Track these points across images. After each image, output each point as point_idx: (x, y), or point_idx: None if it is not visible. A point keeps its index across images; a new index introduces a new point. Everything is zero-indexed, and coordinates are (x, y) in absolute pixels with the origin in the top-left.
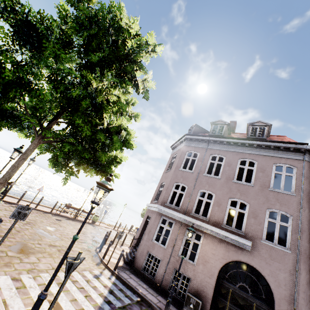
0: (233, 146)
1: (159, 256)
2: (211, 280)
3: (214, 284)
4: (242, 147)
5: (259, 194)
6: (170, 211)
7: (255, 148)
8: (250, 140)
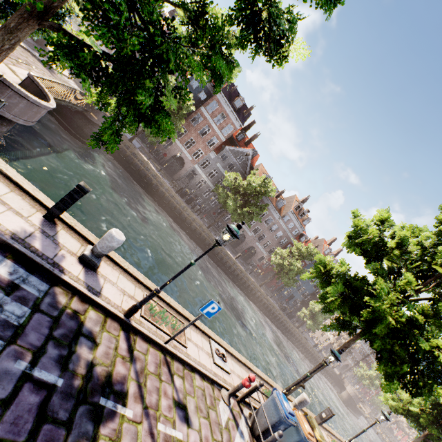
0: None
1: None
2: None
3: None
4: None
5: None
6: (100, 43)
7: None
8: None
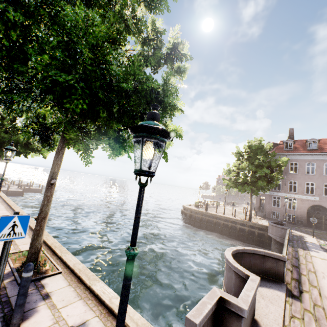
0: (301, 156)
1: (278, 211)
2: (304, 213)
3: (306, 214)
4: (306, 157)
5: (319, 178)
6: (277, 193)
7: (313, 156)
8: (310, 153)
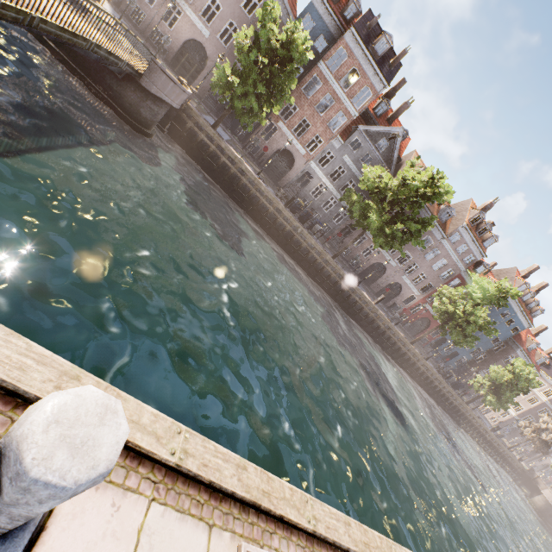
0: None
1: (145, 12)
2: (179, 44)
3: (179, 47)
4: None
5: (232, 6)
6: None
7: None
8: None
